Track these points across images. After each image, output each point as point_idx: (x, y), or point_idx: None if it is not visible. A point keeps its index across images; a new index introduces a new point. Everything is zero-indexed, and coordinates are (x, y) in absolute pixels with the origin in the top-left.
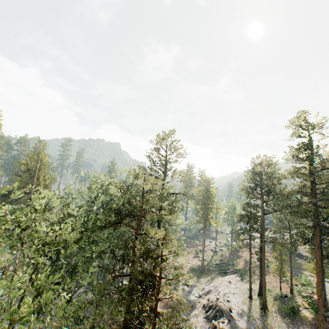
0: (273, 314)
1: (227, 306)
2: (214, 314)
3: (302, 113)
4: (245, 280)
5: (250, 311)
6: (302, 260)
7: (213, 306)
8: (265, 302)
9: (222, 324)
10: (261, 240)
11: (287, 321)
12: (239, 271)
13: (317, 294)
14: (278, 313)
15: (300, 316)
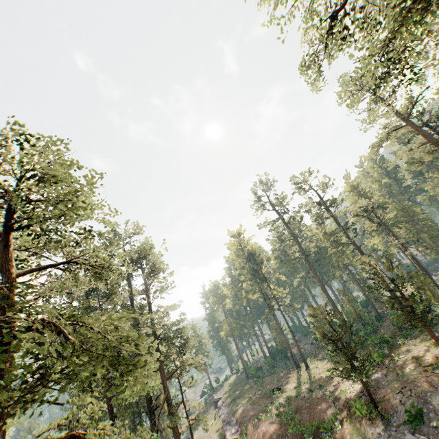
0: None
1: None
2: None
3: None
4: None
5: None
6: (212, 408)
7: None
8: None
9: None
10: None
11: None
12: None
13: None
14: None
15: None
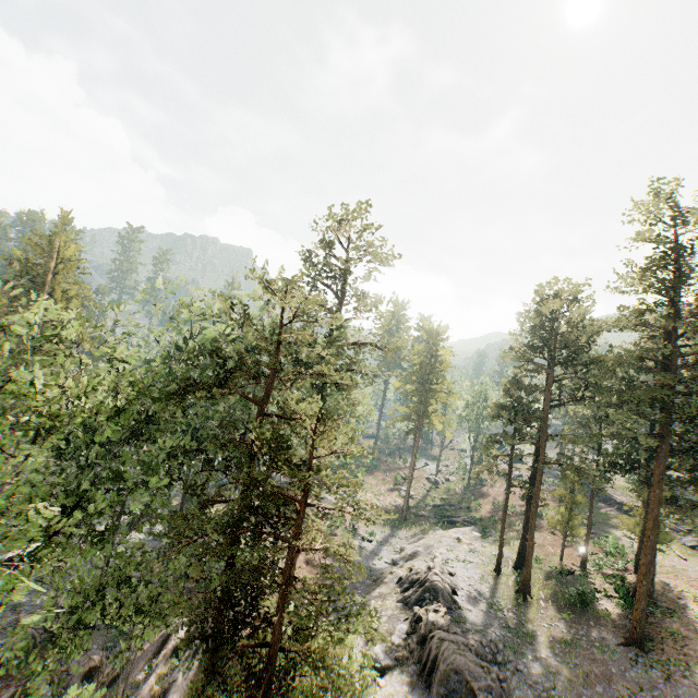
0: (541, 605)
1: (448, 582)
2: (420, 597)
3: (675, 179)
4: (491, 538)
5: (494, 596)
6: (612, 510)
7: (419, 582)
8: (528, 580)
9: (434, 615)
10: (536, 459)
11: (567, 618)
12: (480, 522)
13: (640, 571)
14: (552, 603)
15: (595, 612)
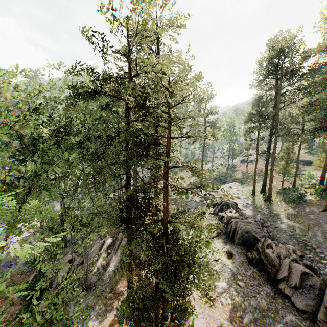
0: (278, 203)
1: (233, 201)
2: (220, 209)
3: None
4: (245, 185)
5: (255, 204)
6: (299, 165)
7: (218, 203)
8: (270, 194)
9: (230, 213)
10: (271, 138)
11: (292, 206)
12: (237, 180)
13: None
14: (283, 202)
15: (305, 201)
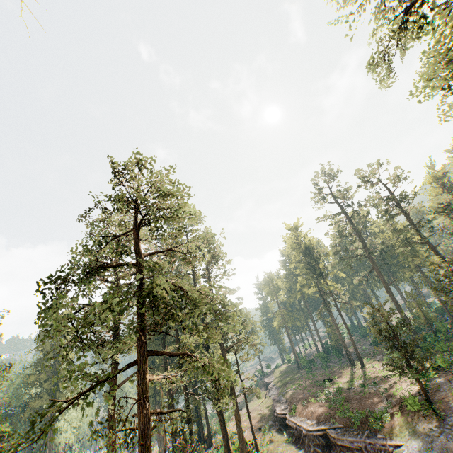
0: None
1: None
2: None
3: None
4: None
5: None
6: (263, 389)
7: None
8: None
9: None
10: None
11: None
12: None
13: None
14: None
15: None
